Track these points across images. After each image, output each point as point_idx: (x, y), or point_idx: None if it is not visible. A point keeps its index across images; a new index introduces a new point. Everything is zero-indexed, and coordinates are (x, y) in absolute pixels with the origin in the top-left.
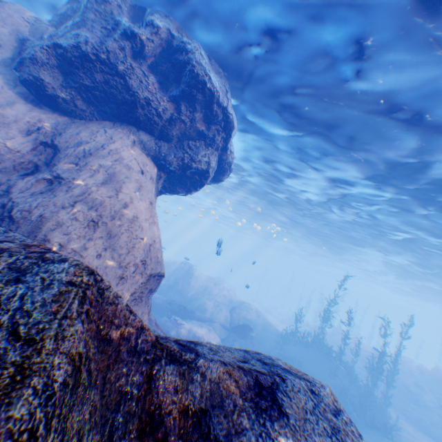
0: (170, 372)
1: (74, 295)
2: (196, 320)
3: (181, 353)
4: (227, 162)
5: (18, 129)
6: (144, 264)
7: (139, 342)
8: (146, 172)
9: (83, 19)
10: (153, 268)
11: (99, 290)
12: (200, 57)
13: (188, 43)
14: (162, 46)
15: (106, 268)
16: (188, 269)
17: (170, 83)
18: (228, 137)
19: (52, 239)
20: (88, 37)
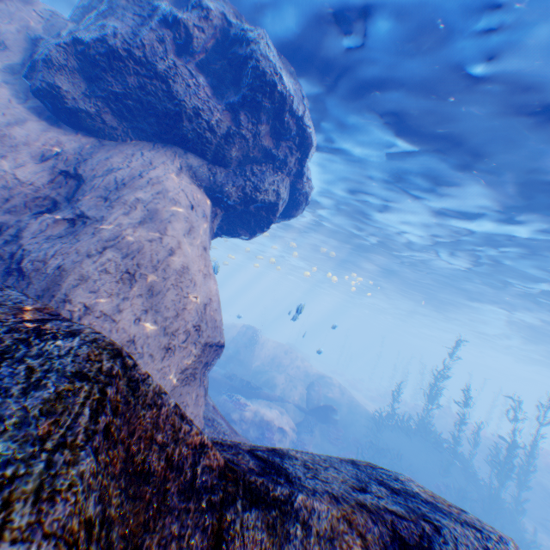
0: (251, 524)
1: (84, 397)
2: (263, 399)
3: (267, 487)
4: (303, 193)
5: (31, 155)
6: (198, 331)
7: (198, 472)
8: (198, 207)
9: (111, 7)
10: (210, 336)
11: (129, 383)
12: (266, 49)
13: (249, 30)
14: (215, 37)
15: (147, 338)
16: (251, 334)
17: (226, 87)
18: (305, 158)
19: (73, 299)
20: (117, 28)
